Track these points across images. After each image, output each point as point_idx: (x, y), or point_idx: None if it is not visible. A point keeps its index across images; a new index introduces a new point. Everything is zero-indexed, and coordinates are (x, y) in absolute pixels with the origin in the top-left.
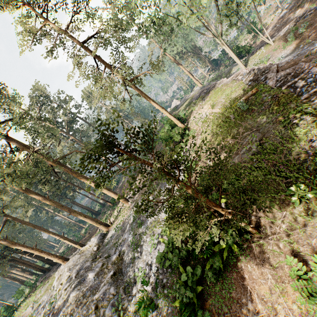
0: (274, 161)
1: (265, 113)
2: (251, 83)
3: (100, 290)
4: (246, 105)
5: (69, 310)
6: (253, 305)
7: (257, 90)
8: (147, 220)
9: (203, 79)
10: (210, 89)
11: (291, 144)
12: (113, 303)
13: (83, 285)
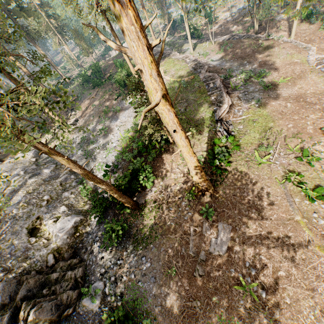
0: (188, 118)
1: (193, 93)
2: (192, 70)
3: (61, 177)
4: (186, 84)
5: (31, 188)
6: (165, 166)
7: (194, 78)
8: (98, 141)
9: (158, 33)
10: (165, 55)
11: (197, 113)
12: (76, 181)
13: (40, 176)
